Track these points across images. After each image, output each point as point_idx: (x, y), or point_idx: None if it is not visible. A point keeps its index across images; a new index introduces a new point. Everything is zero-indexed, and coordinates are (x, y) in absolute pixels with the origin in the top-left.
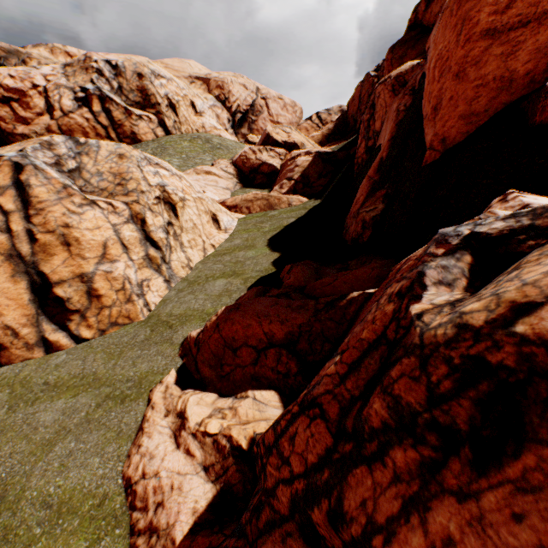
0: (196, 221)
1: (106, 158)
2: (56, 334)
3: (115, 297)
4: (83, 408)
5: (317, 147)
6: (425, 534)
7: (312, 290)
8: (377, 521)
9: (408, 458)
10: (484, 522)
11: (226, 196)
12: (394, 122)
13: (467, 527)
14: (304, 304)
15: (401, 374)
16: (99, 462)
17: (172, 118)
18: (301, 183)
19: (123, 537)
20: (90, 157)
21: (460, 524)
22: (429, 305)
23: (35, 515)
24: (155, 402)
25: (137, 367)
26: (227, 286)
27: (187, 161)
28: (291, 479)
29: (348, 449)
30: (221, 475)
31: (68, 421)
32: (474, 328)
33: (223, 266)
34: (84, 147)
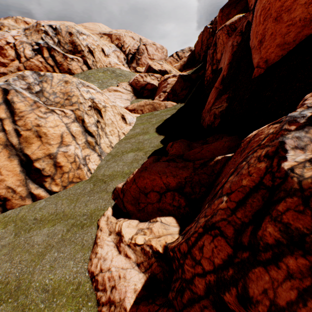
0: (113, 119)
1: (57, 84)
2: (37, 190)
3: (70, 166)
4: (59, 233)
5: (178, 72)
6: None
7: (188, 156)
8: (278, 303)
9: (299, 263)
10: None
11: (127, 104)
12: (230, 52)
13: None
14: (185, 165)
15: (287, 209)
16: (73, 264)
17: (91, 59)
18: (171, 94)
19: (93, 307)
20: (48, 84)
21: None
22: (294, 162)
23: (39, 296)
24: (102, 226)
25: (88, 207)
26: (135, 156)
27: (103, 84)
28: (204, 274)
29: (246, 256)
30: (148, 268)
31: (51, 241)
32: None
33: (131, 145)
34: (43, 77)
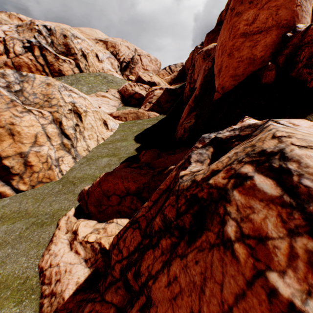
0: (93, 124)
1: (39, 85)
2: (3, 187)
3: (41, 166)
4: (18, 230)
5: (167, 85)
6: (168, 276)
7: (154, 165)
8: (152, 273)
9: (167, 243)
10: (187, 267)
11: (113, 110)
12: (202, 75)
13: (181, 270)
14: (147, 172)
15: (168, 204)
16: (25, 260)
17: (84, 63)
18: (156, 105)
19: (36, 299)
20: (29, 84)
21: (180, 269)
22: (189, 171)
23: None
24: (61, 225)
25: (52, 207)
26: (109, 161)
27: (92, 88)
28: (122, 260)
29: (147, 242)
30: (94, 264)
31: (8, 237)
32: (197, 181)
33: (107, 150)
34: (25, 78)
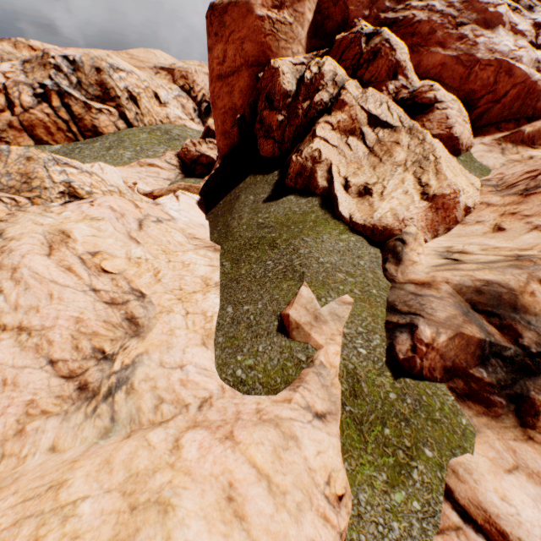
0: None
1: (16, 161)
2: None
3: None
4: None
5: None
6: None
7: None
8: None
9: None
10: None
11: (162, 187)
12: None
13: None
14: None
15: None
16: None
17: (133, 110)
18: None
19: None
20: (1, 161)
21: None
22: None
23: None
24: None
25: None
26: None
27: (140, 153)
28: None
29: None
30: None
31: None
32: None
33: None
34: None
